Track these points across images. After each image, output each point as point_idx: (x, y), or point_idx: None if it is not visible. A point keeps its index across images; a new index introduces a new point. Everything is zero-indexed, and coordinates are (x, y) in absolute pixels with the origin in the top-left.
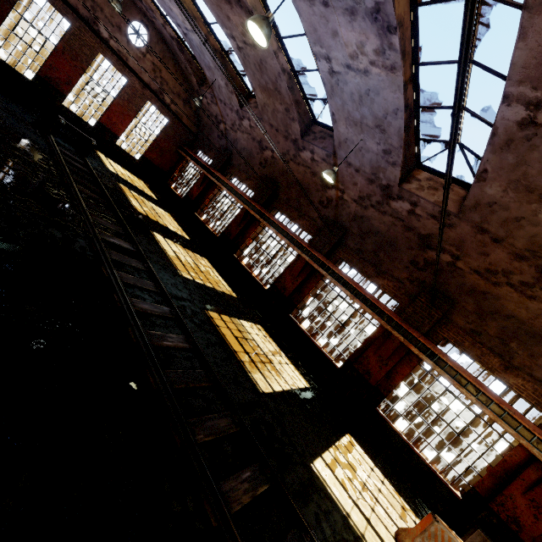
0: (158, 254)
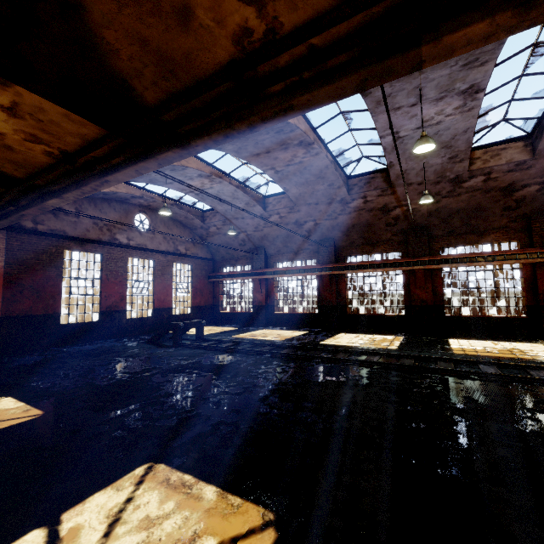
0: (366, 350)
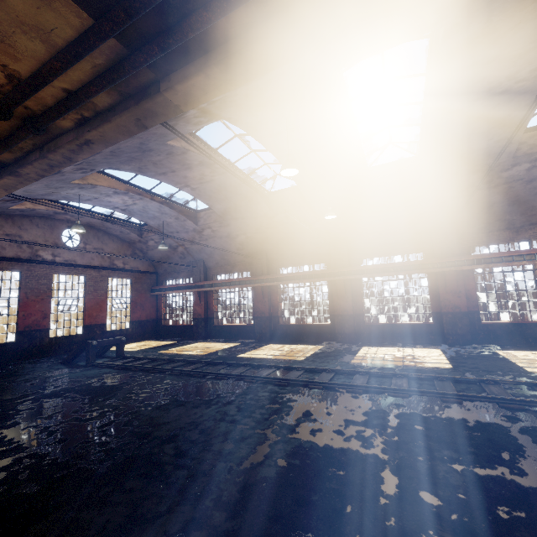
0: (273, 362)
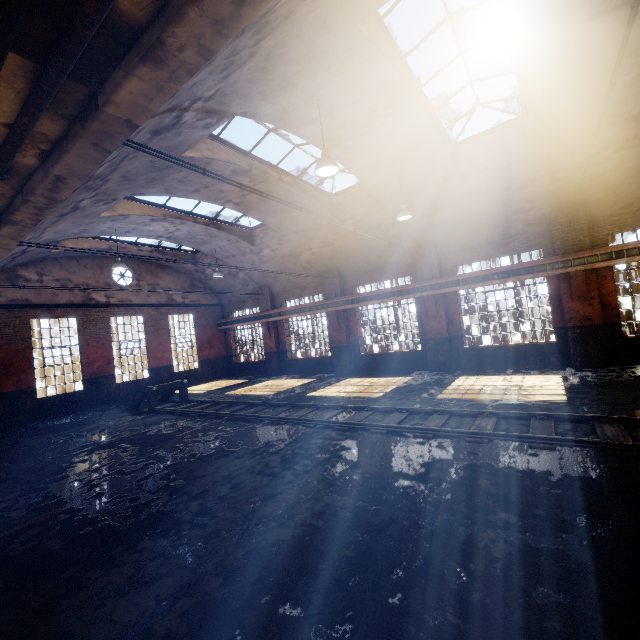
0: (344, 401)
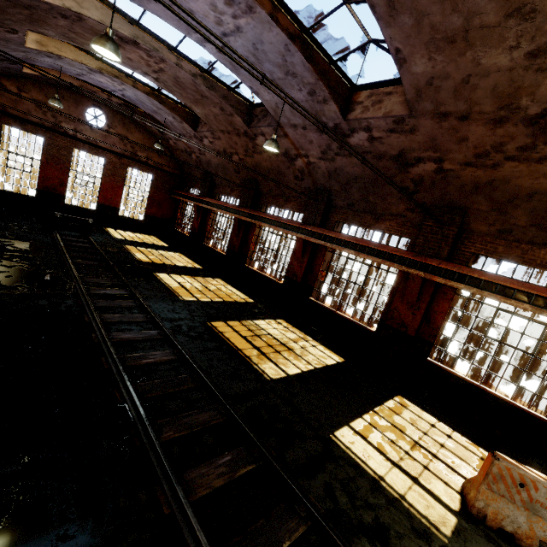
0: (158, 289)
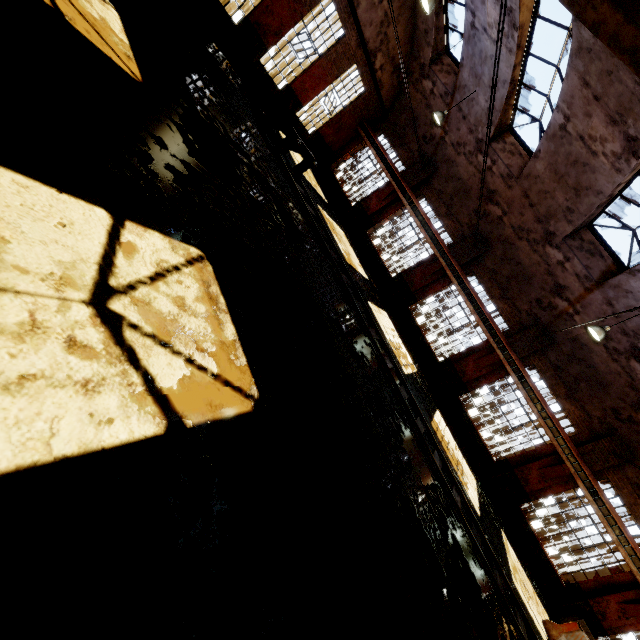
0: (389, 349)
